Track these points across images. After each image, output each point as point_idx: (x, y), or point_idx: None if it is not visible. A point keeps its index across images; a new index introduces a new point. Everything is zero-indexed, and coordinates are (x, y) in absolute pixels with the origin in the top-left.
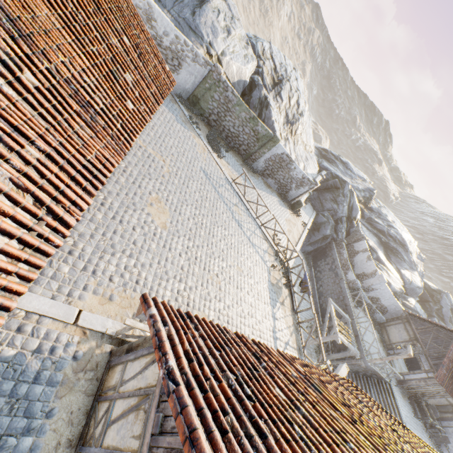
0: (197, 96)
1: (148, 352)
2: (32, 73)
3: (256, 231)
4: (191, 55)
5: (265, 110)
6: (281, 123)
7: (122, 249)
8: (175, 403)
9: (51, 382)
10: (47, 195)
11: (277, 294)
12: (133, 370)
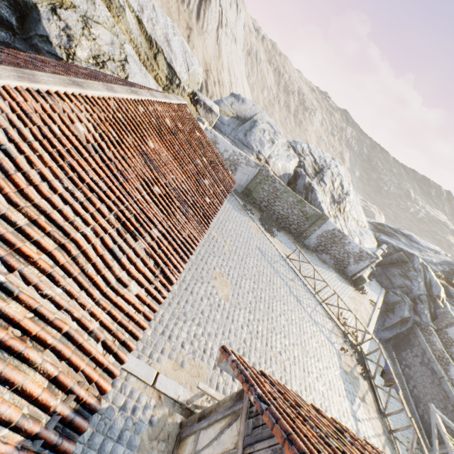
0: (249, 189)
1: (223, 415)
2: (157, 187)
3: (317, 307)
4: (244, 161)
5: (311, 194)
6: (327, 203)
7: (192, 317)
8: (270, 417)
9: (130, 445)
10: (161, 260)
11: (353, 385)
12: (207, 438)
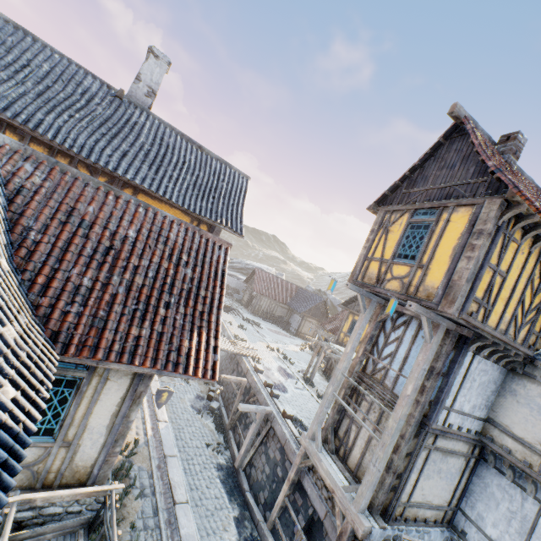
0: None
1: None
2: None
3: None
4: None
5: None
6: None
7: None
8: None
9: None
10: None
11: None
12: None
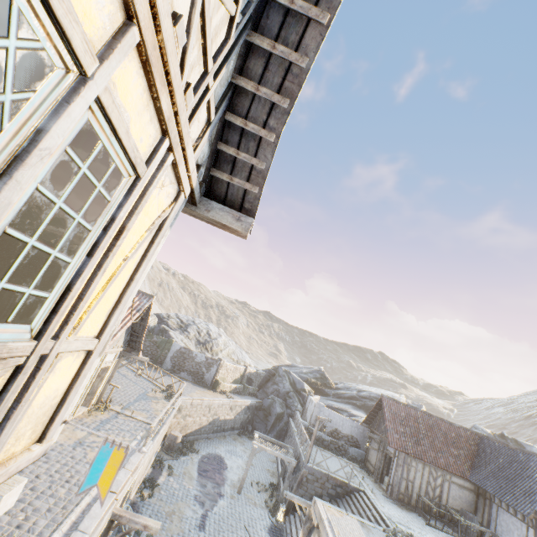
0: None
1: None
2: None
3: (145, 381)
4: None
5: (166, 334)
6: (193, 344)
7: None
8: None
9: None
10: None
11: (151, 398)
12: None
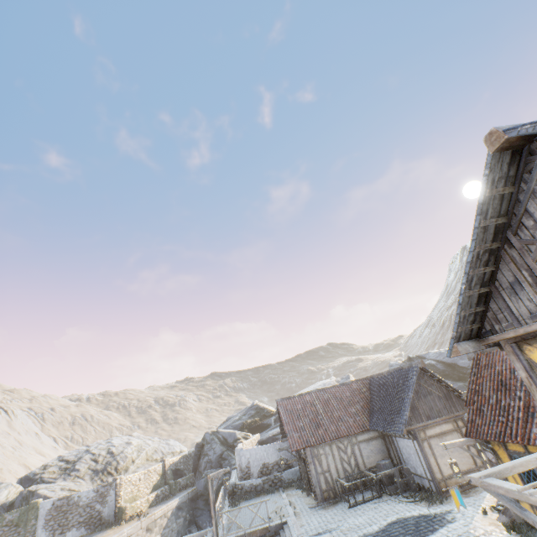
0: None
1: None
2: None
3: None
4: None
5: (33, 497)
6: (87, 481)
7: None
8: None
9: None
10: None
11: None
12: None
